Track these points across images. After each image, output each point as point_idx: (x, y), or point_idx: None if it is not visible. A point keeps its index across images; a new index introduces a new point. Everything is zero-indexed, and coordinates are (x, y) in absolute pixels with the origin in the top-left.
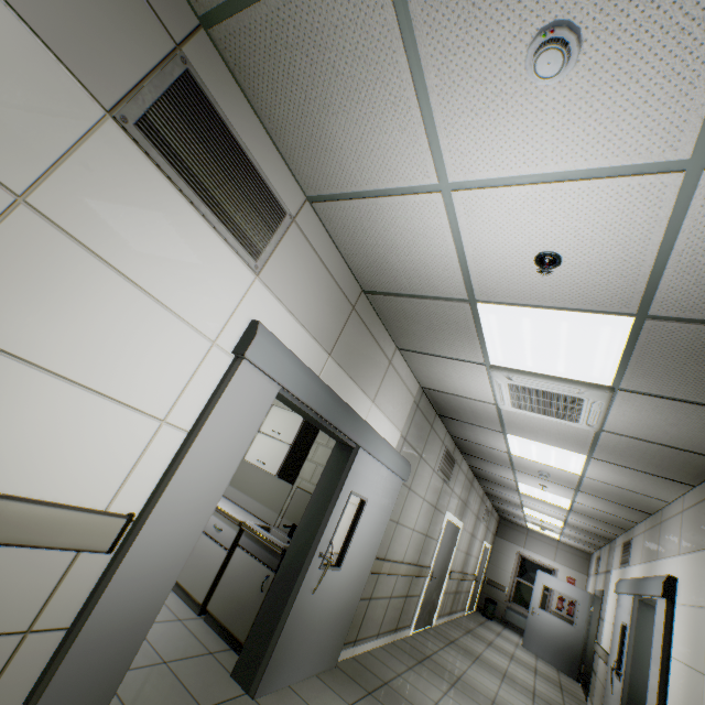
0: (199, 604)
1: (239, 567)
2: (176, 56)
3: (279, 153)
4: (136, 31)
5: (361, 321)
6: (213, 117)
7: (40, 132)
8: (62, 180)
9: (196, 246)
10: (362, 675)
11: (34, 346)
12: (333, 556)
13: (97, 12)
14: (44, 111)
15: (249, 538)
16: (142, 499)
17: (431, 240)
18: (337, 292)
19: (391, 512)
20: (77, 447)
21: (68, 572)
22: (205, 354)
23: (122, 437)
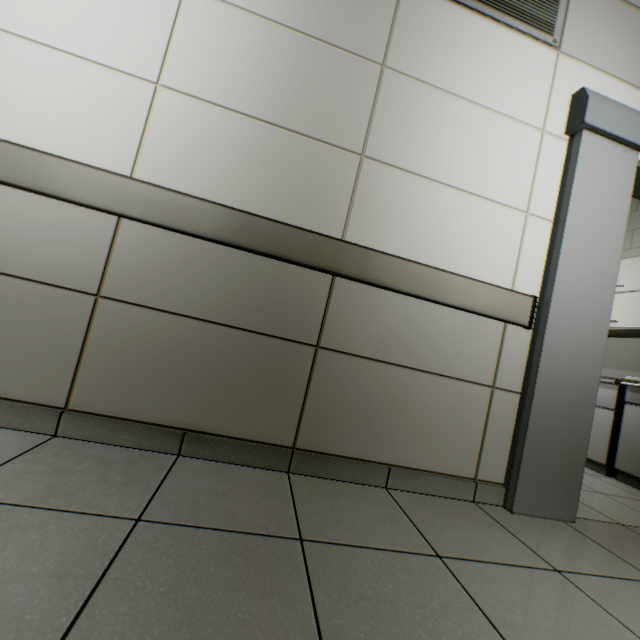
0: (601, 465)
1: (639, 424)
2: None
3: None
4: None
5: None
6: None
7: (376, 18)
8: (396, 43)
9: (493, 48)
10: None
11: (422, 165)
12: None
13: None
14: (373, 3)
15: (637, 392)
16: (535, 287)
17: None
18: None
19: None
20: (472, 240)
21: (502, 344)
22: (538, 144)
23: (500, 230)
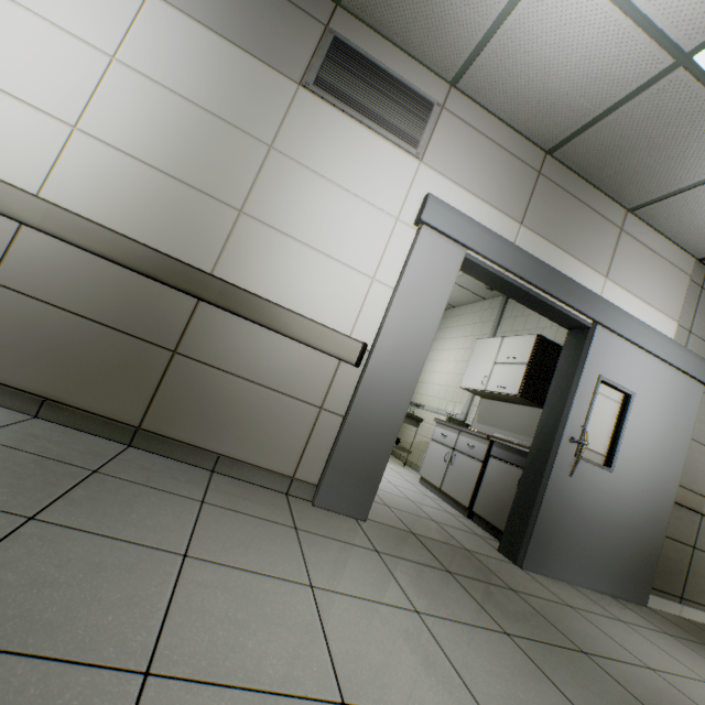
0: (466, 508)
1: (494, 474)
2: (326, 33)
3: (414, 61)
4: (303, 33)
5: (555, 186)
6: (357, 58)
7: (272, 110)
8: (286, 131)
9: (367, 150)
10: (697, 632)
11: (291, 228)
12: (597, 458)
13: (283, 35)
14: (272, 99)
15: (499, 447)
16: (371, 336)
17: (579, 21)
18: (511, 161)
19: (691, 426)
20: (324, 292)
21: (335, 376)
22: (392, 228)
23: (348, 288)
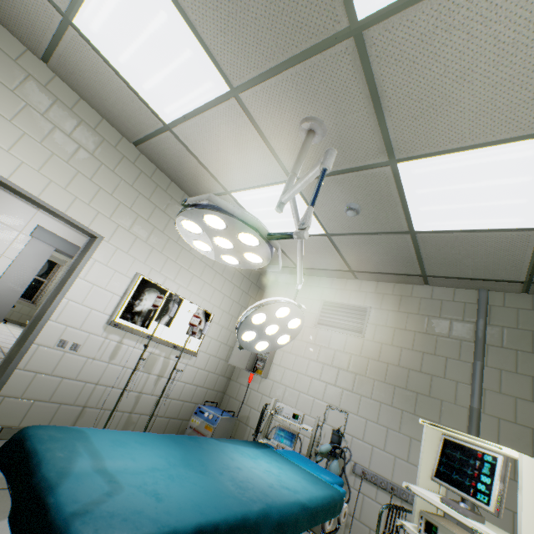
0: None
1: None
2: None
3: None
4: None
5: None
6: None
7: None
8: None
9: (8, 202)
10: None
11: None
12: None
13: None
14: None
15: None
16: None
17: None
18: None
19: None
20: None
21: None
22: (18, 235)
23: None
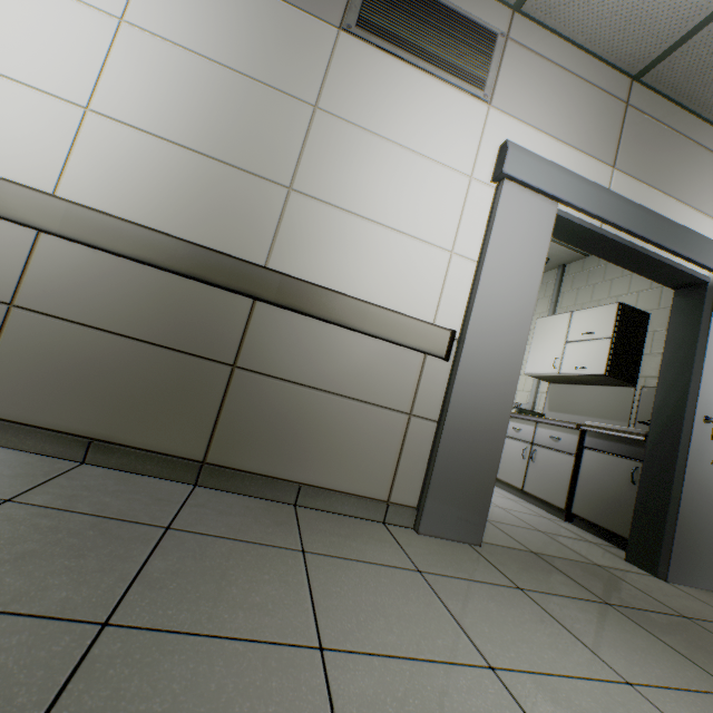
0: (561, 510)
1: (594, 468)
2: None
3: None
4: None
5: (646, 117)
6: None
7: (311, 63)
8: (330, 87)
9: (426, 98)
10: None
11: (350, 202)
12: None
13: None
14: (309, 49)
15: (594, 437)
16: (457, 322)
17: None
18: (593, 93)
19: None
20: (397, 274)
21: (422, 374)
22: (466, 189)
23: (424, 267)
